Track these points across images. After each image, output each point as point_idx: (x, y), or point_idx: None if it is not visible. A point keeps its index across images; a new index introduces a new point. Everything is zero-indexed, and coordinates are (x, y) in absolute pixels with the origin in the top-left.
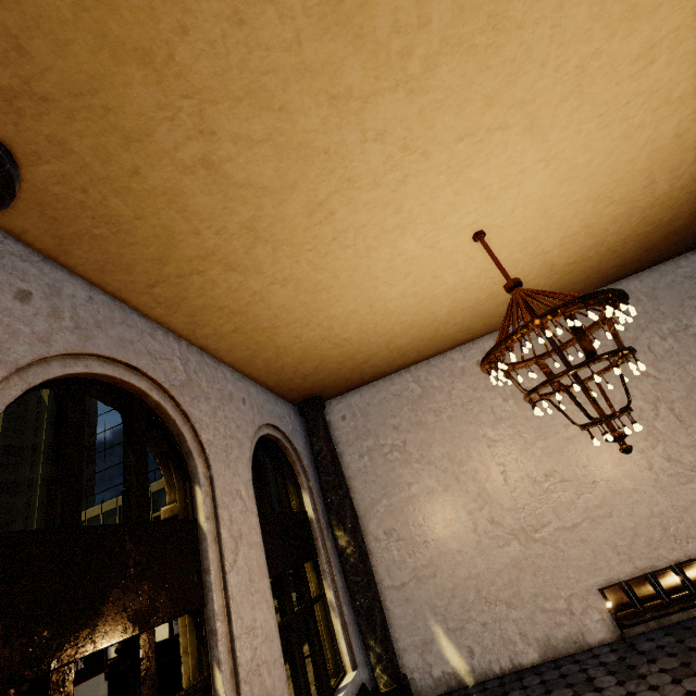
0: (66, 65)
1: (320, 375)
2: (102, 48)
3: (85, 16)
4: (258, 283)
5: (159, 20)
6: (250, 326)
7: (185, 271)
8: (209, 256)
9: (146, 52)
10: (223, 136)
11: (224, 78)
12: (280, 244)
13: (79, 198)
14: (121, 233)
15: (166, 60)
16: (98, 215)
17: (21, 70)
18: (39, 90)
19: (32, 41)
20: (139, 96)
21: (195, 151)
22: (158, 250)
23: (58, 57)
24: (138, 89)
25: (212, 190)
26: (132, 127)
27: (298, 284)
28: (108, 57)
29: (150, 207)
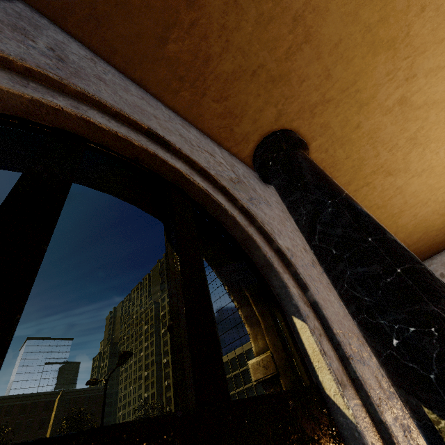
0: (346, 74)
1: (419, 244)
2: (369, 51)
3: (367, 36)
4: (402, 180)
5: (409, 12)
6: (384, 215)
7: (359, 186)
8: (378, 169)
9: (392, 40)
10: (419, 75)
11: (436, 30)
12: (429, 143)
13: (322, 157)
14: (334, 171)
15: (403, 38)
16: (327, 164)
17: (323, 89)
18: (327, 97)
19: (334, 68)
20: (378, 73)
21: (397, 96)
22: (349, 176)
23: (344, 71)
24: (379, 68)
25: (397, 120)
26: (365, 97)
27: (430, 171)
28: (370, 56)
29: (356, 147)
